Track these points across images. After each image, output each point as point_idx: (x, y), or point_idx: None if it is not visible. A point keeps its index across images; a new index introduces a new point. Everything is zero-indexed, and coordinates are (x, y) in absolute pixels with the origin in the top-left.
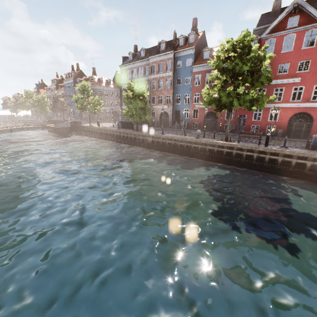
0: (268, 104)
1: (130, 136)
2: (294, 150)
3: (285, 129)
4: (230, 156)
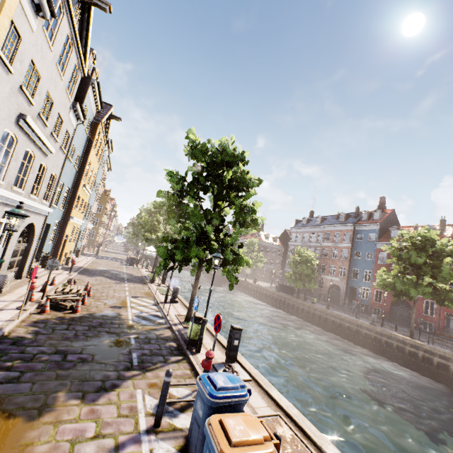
0: None
1: (287, 302)
2: None
3: None
4: (415, 358)
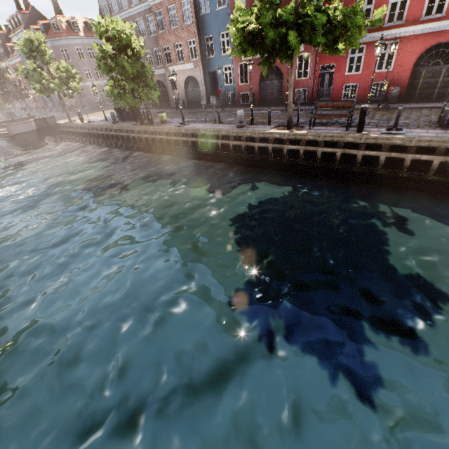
0: (377, 32)
1: (131, 135)
2: (413, 136)
3: (405, 85)
4: (295, 157)
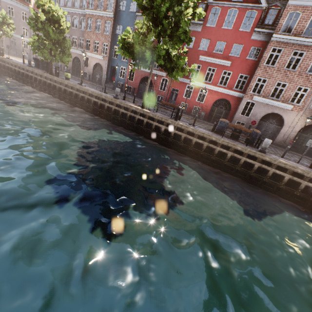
0: (200, 82)
1: (38, 78)
2: (198, 129)
3: (208, 113)
4: (141, 124)
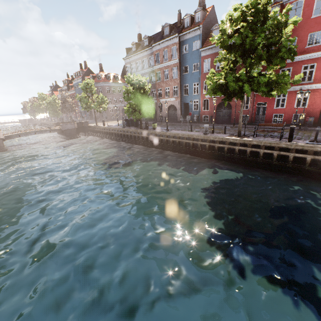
0: (295, 86)
1: (133, 135)
2: None
3: (317, 116)
4: (243, 154)
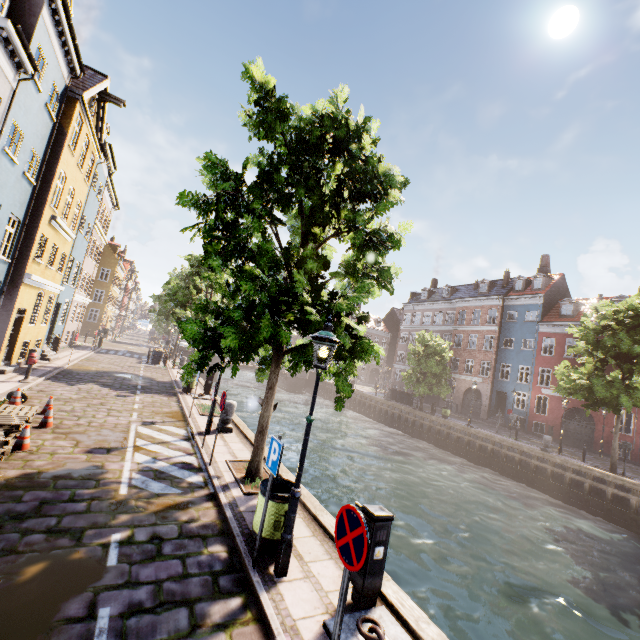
0: None
1: (405, 416)
2: None
3: None
4: (622, 506)
